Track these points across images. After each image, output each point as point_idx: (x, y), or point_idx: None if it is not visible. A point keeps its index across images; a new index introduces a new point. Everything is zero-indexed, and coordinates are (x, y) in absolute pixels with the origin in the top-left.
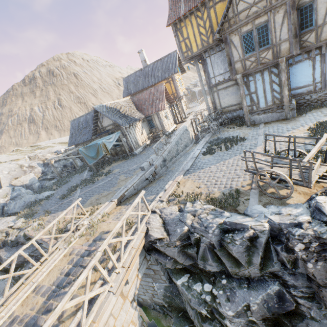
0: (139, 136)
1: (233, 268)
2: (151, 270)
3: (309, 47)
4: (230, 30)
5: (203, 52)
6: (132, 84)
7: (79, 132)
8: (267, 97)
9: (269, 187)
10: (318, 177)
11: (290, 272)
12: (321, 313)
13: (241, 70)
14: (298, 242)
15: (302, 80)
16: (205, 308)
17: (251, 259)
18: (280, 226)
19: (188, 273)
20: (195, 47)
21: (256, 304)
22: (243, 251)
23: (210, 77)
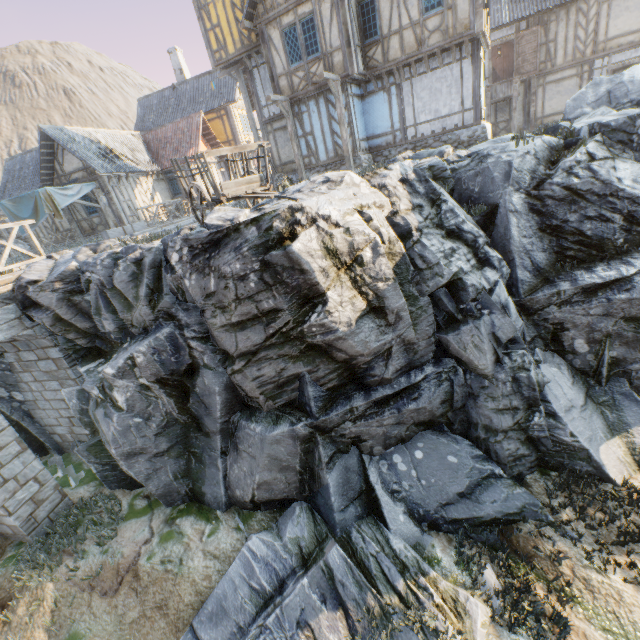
0: (144, 204)
1: (125, 313)
2: (51, 361)
3: (377, 69)
4: (267, 19)
5: (246, 56)
6: (153, 111)
7: (20, 182)
8: (327, 144)
9: (201, 213)
10: (243, 193)
11: (185, 307)
12: (217, 359)
13: (289, 91)
14: (173, 251)
15: (379, 124)
16: (97, 386)
17: (138, 292)
18: (168, 240)
19: (104, 358)
20: (231, 44)
21: (141, 353)
22: (129, 281)
23: (262, 105)
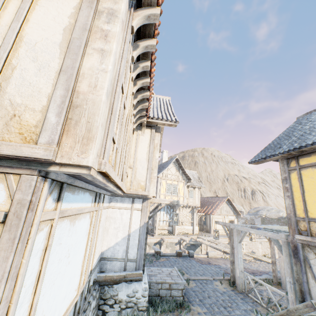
0: None
1: None
2: None
3: None
4: None
5: None
6: None
7: None
8: None
9: None
10: None
11: None
12: None
13: None
14: None
15: None
16: None
17: None
18: None
19: None
20: None
21: None
22: None
23: None
